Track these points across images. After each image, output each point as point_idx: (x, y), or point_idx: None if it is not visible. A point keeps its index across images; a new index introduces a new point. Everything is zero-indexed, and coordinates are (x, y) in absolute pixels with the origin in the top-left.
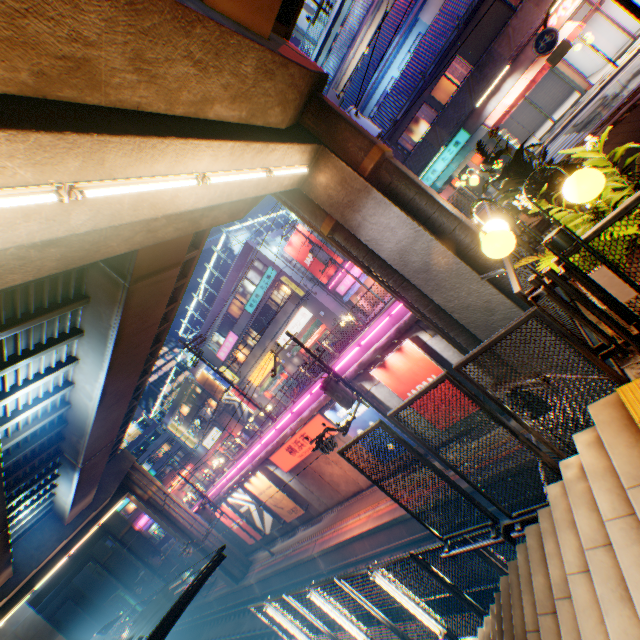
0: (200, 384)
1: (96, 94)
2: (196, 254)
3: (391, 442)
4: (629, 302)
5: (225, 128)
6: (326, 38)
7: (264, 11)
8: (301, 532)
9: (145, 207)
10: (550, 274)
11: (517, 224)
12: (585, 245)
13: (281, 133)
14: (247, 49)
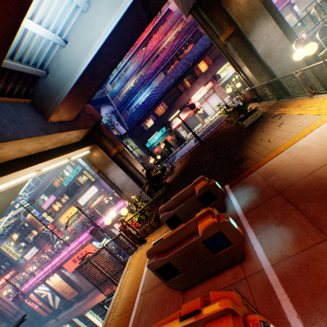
0: (28, 221)
1: (3, 160)
2: None
3: (121, 255)
4: (140, 232)
5: (51, 152)
6: (117, 74)
7: (73, 115)
8: (76, 305)
9: (13, 184)
10: (122, 226)
11: (114, 215)
12: (126, 222)
13: (77, 144)
14: (62, 134)
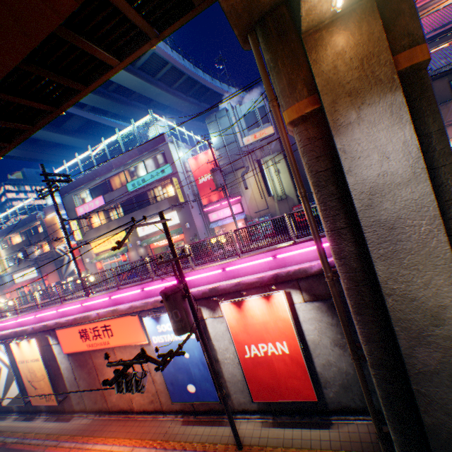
0: (46, 224)
1: None
2: (114, 65)
3: (195, 384)
4: None
5: None
6: None
7: None
8: (40, 422)
9: None
10: None
11: None
12: None
13: None
14: None
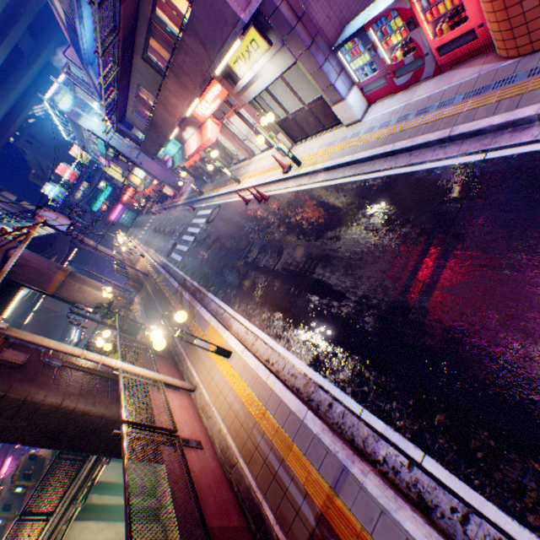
0: None
1: None
2: None
3: None
4: None
5: None
6: None
7: None
8: None
9: None
10: None
11: None
12: None
13: None
14: None
